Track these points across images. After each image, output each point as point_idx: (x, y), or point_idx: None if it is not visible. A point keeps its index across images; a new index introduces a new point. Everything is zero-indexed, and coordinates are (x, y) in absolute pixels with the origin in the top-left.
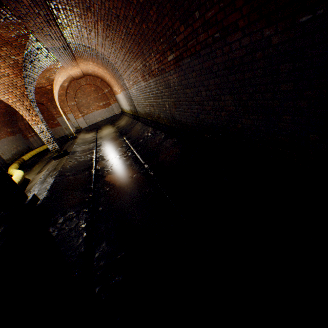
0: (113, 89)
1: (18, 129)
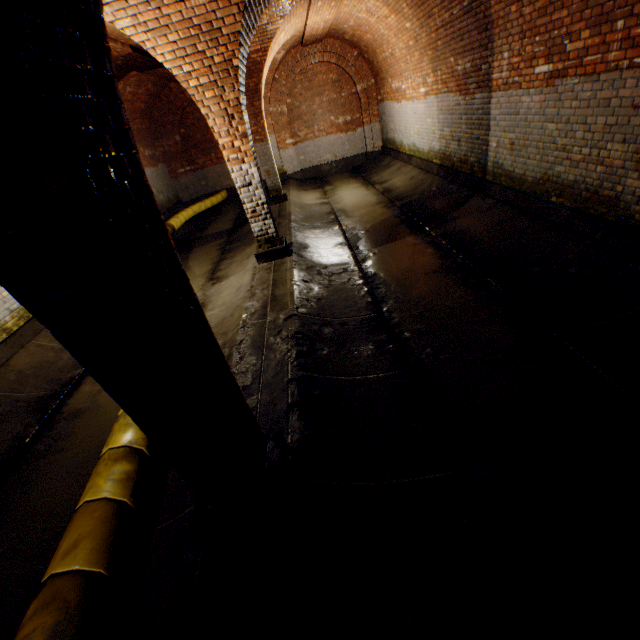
0: (387, 84)
1: (161, 153)
